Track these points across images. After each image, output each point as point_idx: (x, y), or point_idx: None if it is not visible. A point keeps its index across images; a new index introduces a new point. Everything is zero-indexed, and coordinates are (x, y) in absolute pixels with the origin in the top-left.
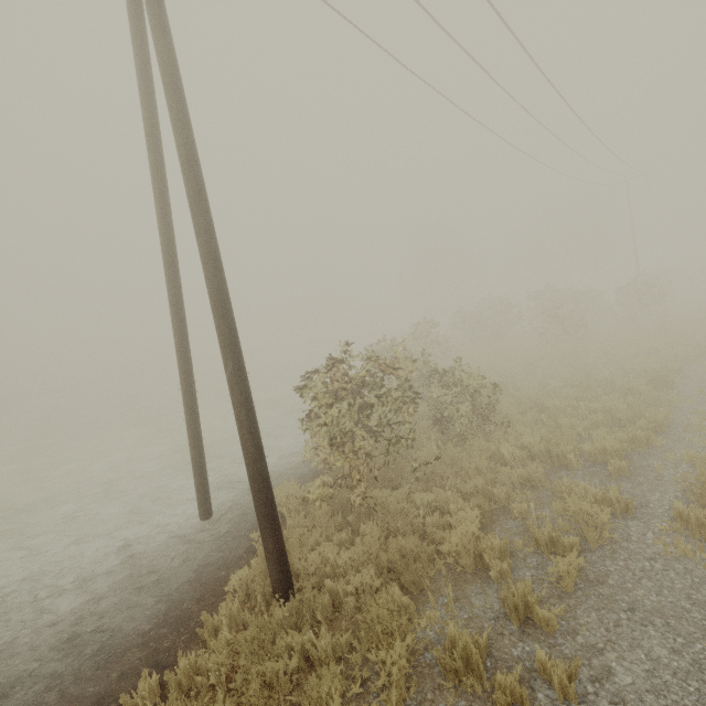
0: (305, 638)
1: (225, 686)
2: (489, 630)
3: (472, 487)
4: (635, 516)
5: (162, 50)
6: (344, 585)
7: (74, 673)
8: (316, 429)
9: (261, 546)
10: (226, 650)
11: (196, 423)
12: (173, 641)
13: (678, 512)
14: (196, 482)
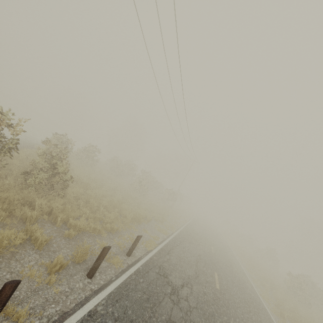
0: None
1: None
2: None
3: None
4: (42, 253)
5: None
6: None
7: None
8: None
9: None
10: None
11: None
12: None
13: (57, 258)
14: None
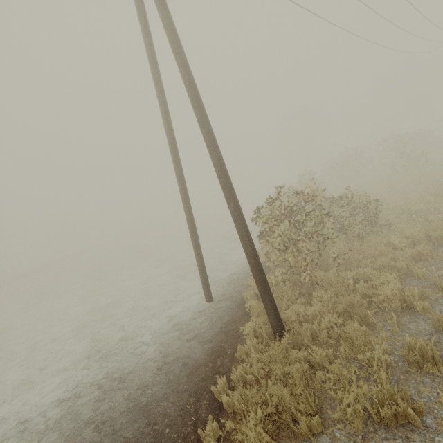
0: (305, 353)
1: (265, 380)
2: (434, 338)
3: (380, 263)
4: None
5: (165, 17)
6: (317, 325)
7: (174, 380)
8: (272, 240)
9: (257, 309)
10: (264, 360)
11: (199, 246)
12: (222, 361)
13: None
14: (202, 280)
